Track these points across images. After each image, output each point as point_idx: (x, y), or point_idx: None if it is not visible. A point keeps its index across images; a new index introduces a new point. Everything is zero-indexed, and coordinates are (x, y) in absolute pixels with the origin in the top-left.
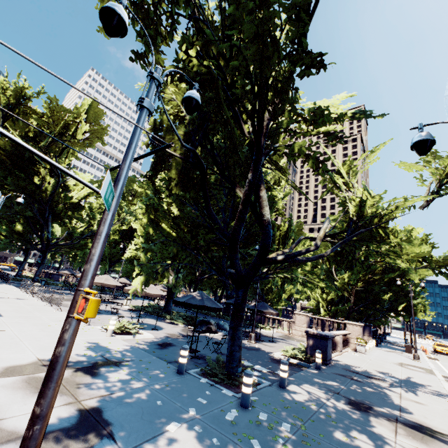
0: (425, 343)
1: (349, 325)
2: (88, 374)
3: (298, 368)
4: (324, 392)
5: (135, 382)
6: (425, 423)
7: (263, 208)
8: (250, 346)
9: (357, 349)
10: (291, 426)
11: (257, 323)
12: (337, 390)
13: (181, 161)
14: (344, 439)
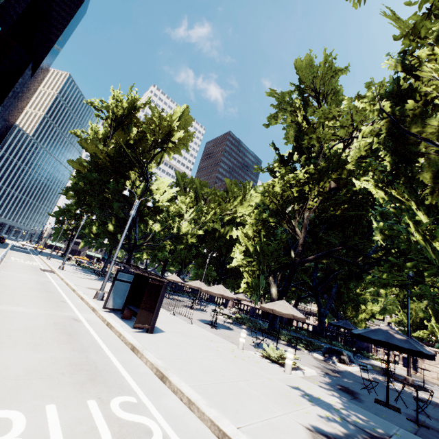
0: None
1: None
2: None
3: None
4: None
5: None
6: None
7: None
8: (421, 396)
9: None
10: None
11: (365, 351)
12: None
13: (438, 160)
14: None
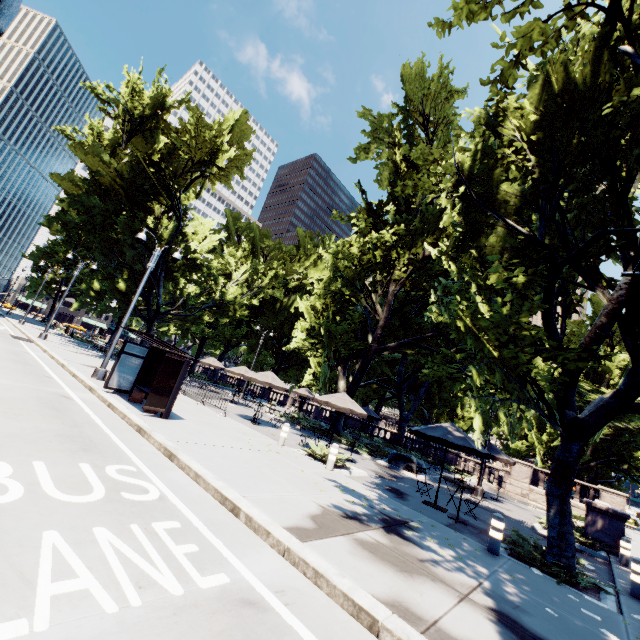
0: None
1: (606, 493)
2: (403, 541)
3: (592, 558)
4: None
5: (471, 565)
6: None
7: None
8: (484, 505)
9: None
10: None
11: (448, 464)
12: None
13: (508, 237)
14: None
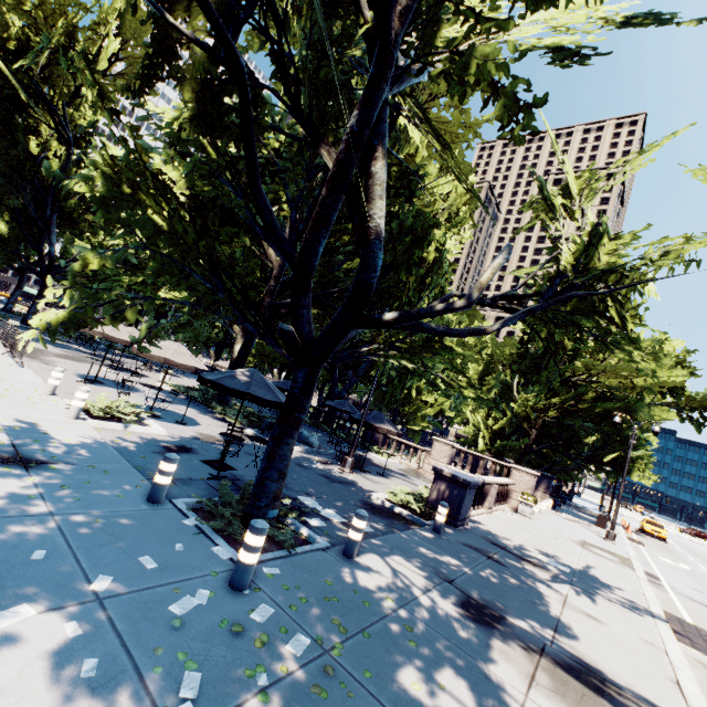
0: (629, 516)
1: (516, 472)
2: None
3: (403, 525)
4: (425, 576)
5: (29, 504)
6: (594, 665)
7: (372, 202)
8: (340, 476)
9: (519, 509)
10: (312, 644)
11: (372, 444)
12: (453, 575)
13: (210, 64)
14: (414, 688)
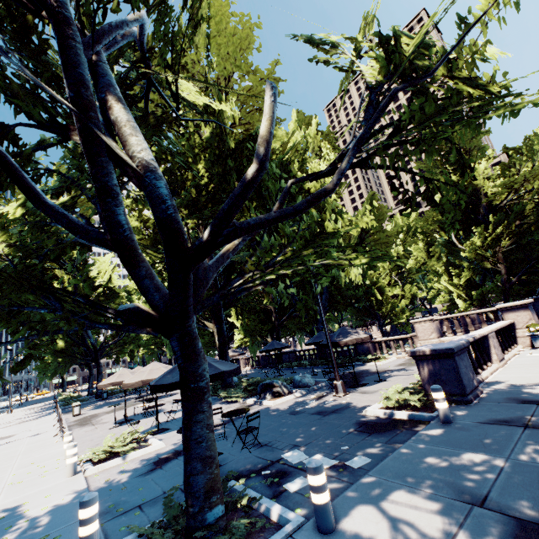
0: None
1: (506, 310)
2: None
3: (406, 432)
4: (442, 510)
5: None
6: None
7: (126, 144)
8: (334, 404)
9: (535, 344)
10: None
11: (366, 355)
12: (483, 485)
13: None
14: None
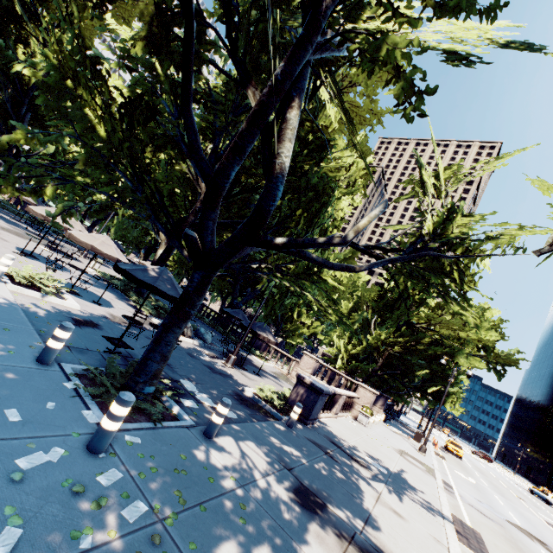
0: (438, 435)
1: (362, 389)
2: None
3: (263, 416)
4: (270, 462)
5: None
6: None
7: (282, 142)
8: (221, 369)
9: (358, 418)
10: (148, 512)
11: (256, 348)
12: (294, 464)
13: None
14: None
